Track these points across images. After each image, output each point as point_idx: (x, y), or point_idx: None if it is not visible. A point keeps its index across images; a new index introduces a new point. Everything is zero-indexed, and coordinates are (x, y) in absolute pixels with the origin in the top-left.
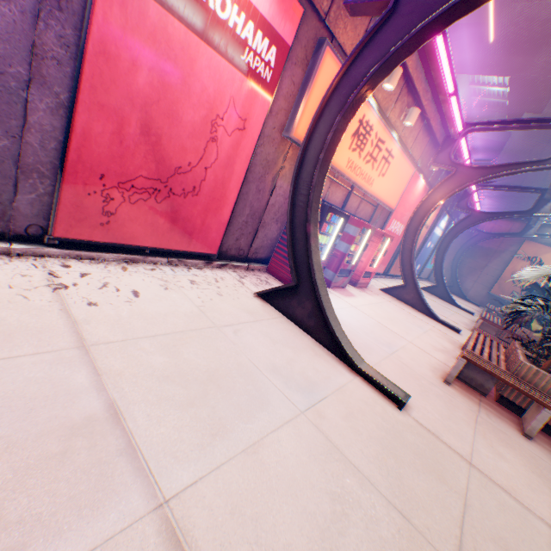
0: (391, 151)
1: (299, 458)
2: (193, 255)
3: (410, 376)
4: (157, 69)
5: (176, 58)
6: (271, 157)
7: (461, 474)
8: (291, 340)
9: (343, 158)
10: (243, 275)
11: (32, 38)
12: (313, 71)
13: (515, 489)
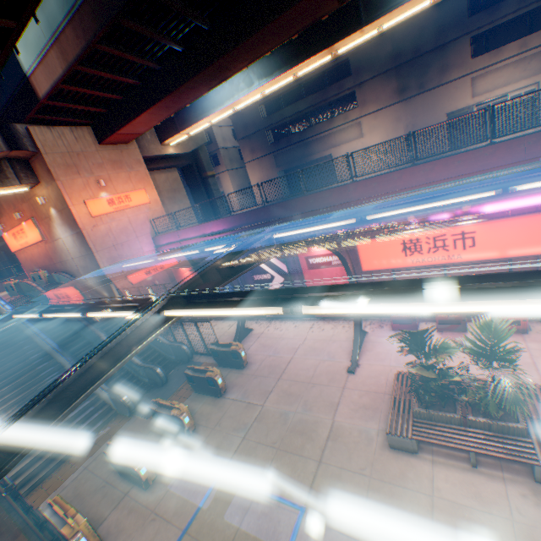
0: (463, 231)
1: (310, 363)
2: (353, 316)
3: (378, 373)
4: (316, 279)
5: (319, 275)
6: (364, 278)
7: (335, 385)
8: (346, 348)
9: (405, 261)
10: (372, 323)
11: (301, 285)
12: (355, 251)
13: (345, 397)
